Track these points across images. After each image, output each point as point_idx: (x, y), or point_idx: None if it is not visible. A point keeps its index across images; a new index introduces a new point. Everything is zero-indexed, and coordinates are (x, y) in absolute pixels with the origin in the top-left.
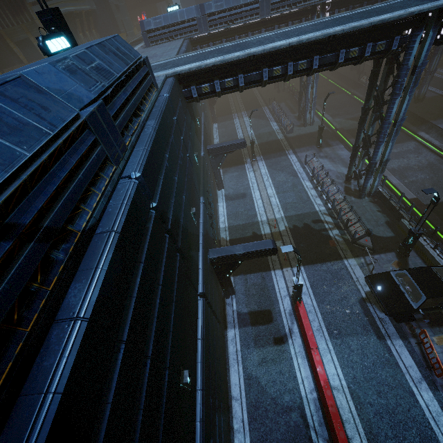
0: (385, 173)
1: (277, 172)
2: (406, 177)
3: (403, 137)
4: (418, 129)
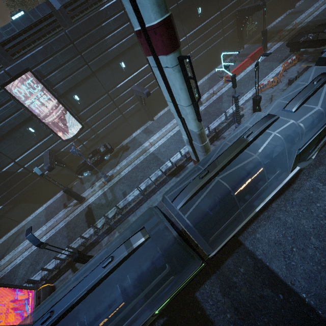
0: None
1: None
2: None
3: None
4: None
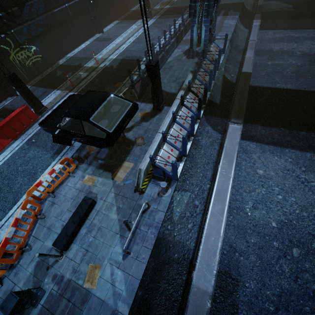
0: (249, 46)
1: (154, 28)
2: (274, 59)
3: None
4: None
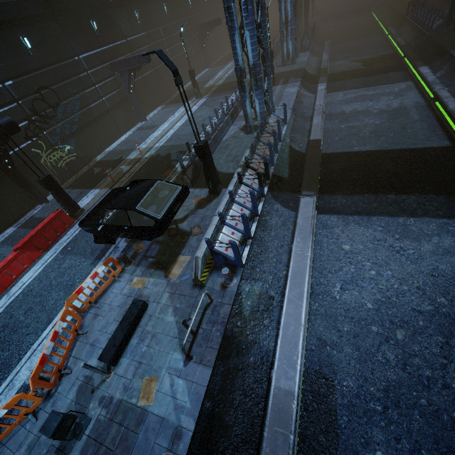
0: (316, 112)
1: (205, 107)
2: (348, 121)
3: (400, 77)
4: (424, 63)
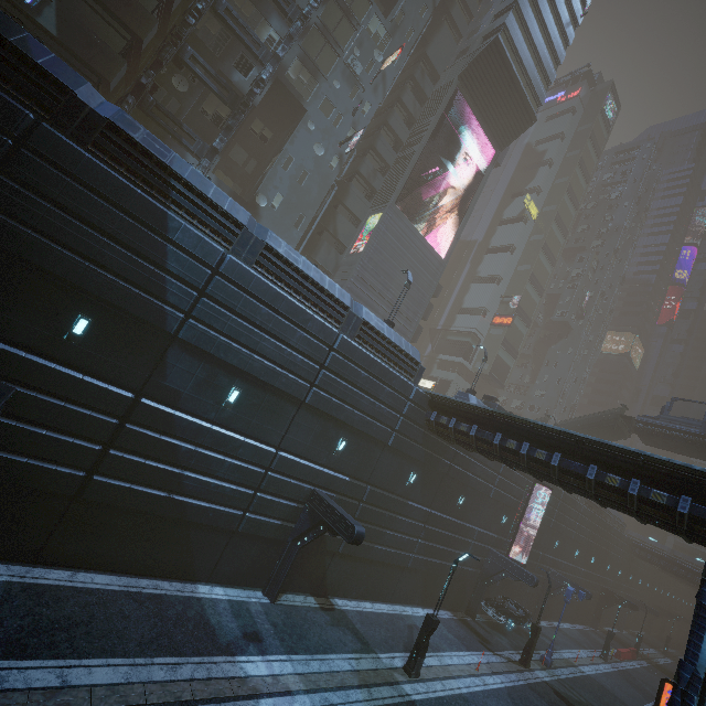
0: None
1: None
2: None
3: None
4: None
